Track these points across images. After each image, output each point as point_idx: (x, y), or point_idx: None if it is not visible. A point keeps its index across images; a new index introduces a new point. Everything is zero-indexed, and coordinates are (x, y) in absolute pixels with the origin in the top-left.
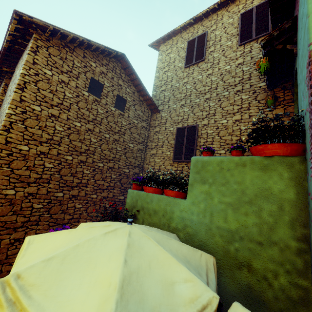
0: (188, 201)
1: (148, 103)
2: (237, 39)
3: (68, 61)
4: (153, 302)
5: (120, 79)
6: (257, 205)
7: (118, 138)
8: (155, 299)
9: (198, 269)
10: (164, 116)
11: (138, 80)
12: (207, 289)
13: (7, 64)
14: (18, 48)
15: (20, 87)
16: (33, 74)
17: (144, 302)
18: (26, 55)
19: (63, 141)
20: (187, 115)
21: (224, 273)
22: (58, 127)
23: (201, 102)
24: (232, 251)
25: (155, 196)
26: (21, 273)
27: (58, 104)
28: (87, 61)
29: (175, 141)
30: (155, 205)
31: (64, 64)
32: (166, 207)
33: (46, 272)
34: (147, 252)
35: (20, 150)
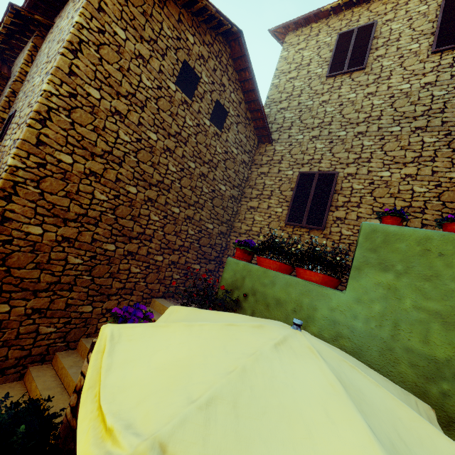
0: (348, 295)
1: (258, 125)
2: (430, 42)
3: (154, 21)
4: None
5: (224, 75)
6: None
7: (207, 173)
8: None
9: None
10: (279, 151)
11: (252, 83)
12: None
13: (41, 11)
14: None
15: (72, 47)
16: (96, 30)
17: None
18: None
19: (127, 160)
20: (321, 155)
21: None
22: (122, 134)
23: (348, 136)
24: (434, 395)
25: (281, 277)
26: (165, 440)
27: (128, 94)
28: (182, 30)
29: (294, 192)
30: (279, 292)
31: (147, 24)
32: (302, 298)
33: (214, 439)
34: (375, 402)
35: (58, 162)
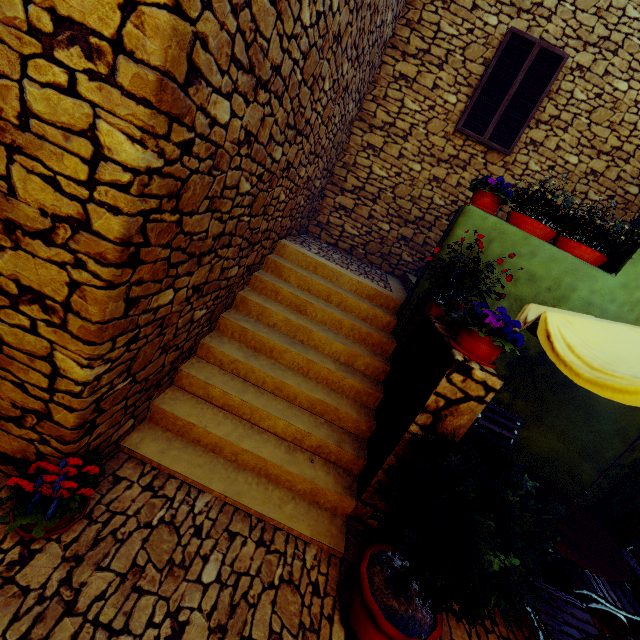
0: (617, 280)
1: None
2: None
3: None
4: None
5: None
6: None
7: None
8: None
9: None
10: None
11: None
12: None
13: None
14: None
15: None
16: None
17: None
18: None
19: None
20: (557, 3)
21: None
22: None
23: None
24: None
25: (548, 249)
26: None
27: None
28: None
29: (489, 71)
30: (537, 266)
31: None
32: (564, 277)
33: None
34: None
35: None
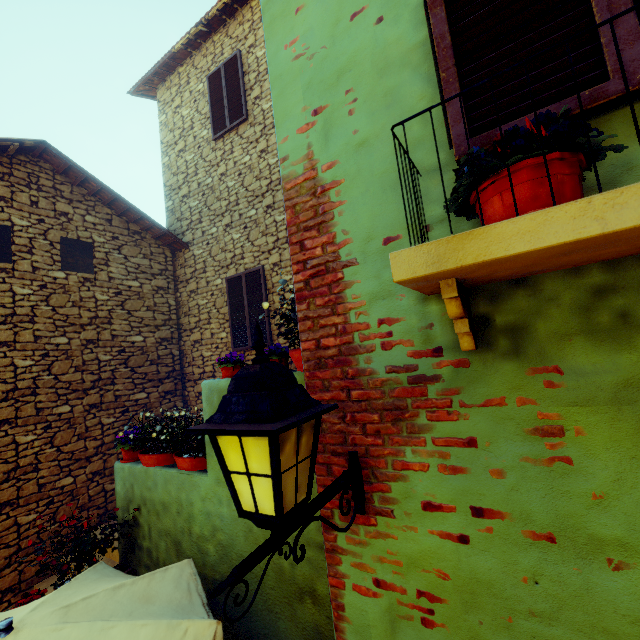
0: (210, 478)
1: (155, 234)
2: None
3: None
4: None
5: (58, 200)
6: None
7: (96, 335)
8: None
9: None
10: (199, 256)
11: (107, 192)
12: None
13: None
14: None
15: None
16: None
17: None
18: None
19: None
20: (241, 248)
21: (282, 613)
22: None
23: (259, 215)
24: (287, 569)
25: (159, 474)
26: None
27: None
28: None
29: (228, 307)
30: (162, 493)
31: None
32: (180, 494)
33: None
34: None
35: None
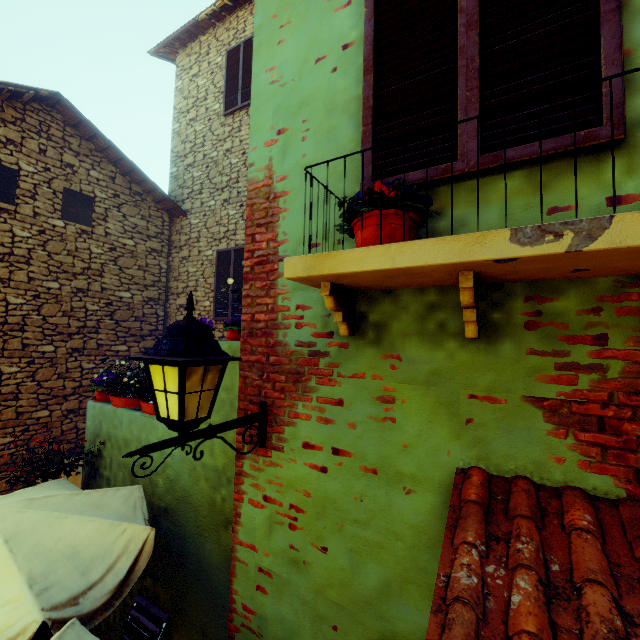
0: None
1: (155, 198)
2: None
3: None
4: None
5: (66, 152)
6: None
7: (87, 285)
8: None
9: (91, 563)
10: (195, 225)
11: (114, 151)
12: (33, 610)
13: None
14: None
15: None
16: None
17: None
18: None
19: None
20: (235, 224)
21: (210, 537)
22: None
23: None
24: (218, 502)
25: (126, 415)
26: None
27: None
28: None
29: (215, 278)
30: (126, 432)
31: None
32: (141, 434)
33: None
34: None
35: None
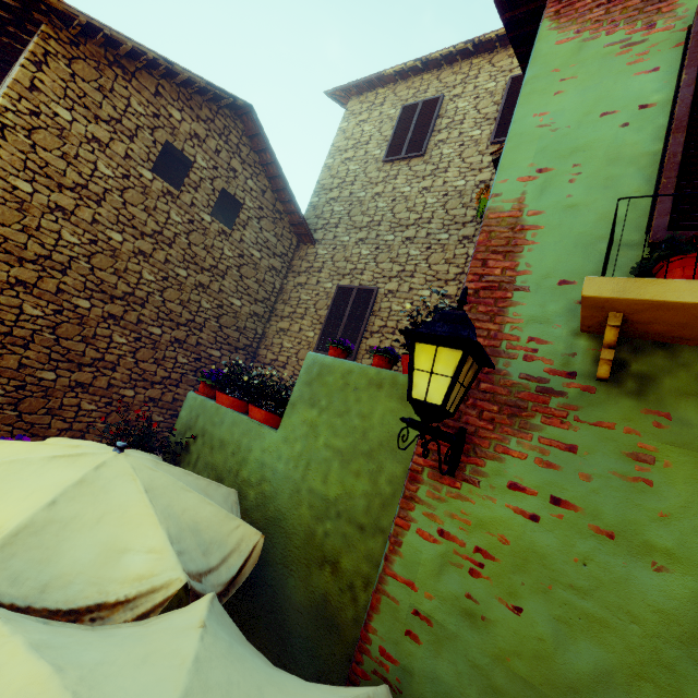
0: (279, 434)
1: (293, 220)
2: (492, 129)
3: (117, 97)
4: (68, 567)
5: (235, 157)
6: (377, 462)
7: (208, 282)
8: (75, 565)
9: (210, 546)
10: (321, 255)
11: (275, 167)
12: (176, 567)
13: None
14: (9, 42)
15: None
16: (27, 112)
17: (49, 564)
18: (17, 67)
19: (75, 266)
20: (365, 264)
21: (297, 572)
22: (67, 235)
23: (395, 242)
24: (319, 536)
25: (230, 415)
26: None
27: (77, 186)
28: (162, 105)
29: (328, 311)
30: (225, 432)
31: (106, 101)
32: (242, 438)
33: None
34: (113, 500)
35: None
